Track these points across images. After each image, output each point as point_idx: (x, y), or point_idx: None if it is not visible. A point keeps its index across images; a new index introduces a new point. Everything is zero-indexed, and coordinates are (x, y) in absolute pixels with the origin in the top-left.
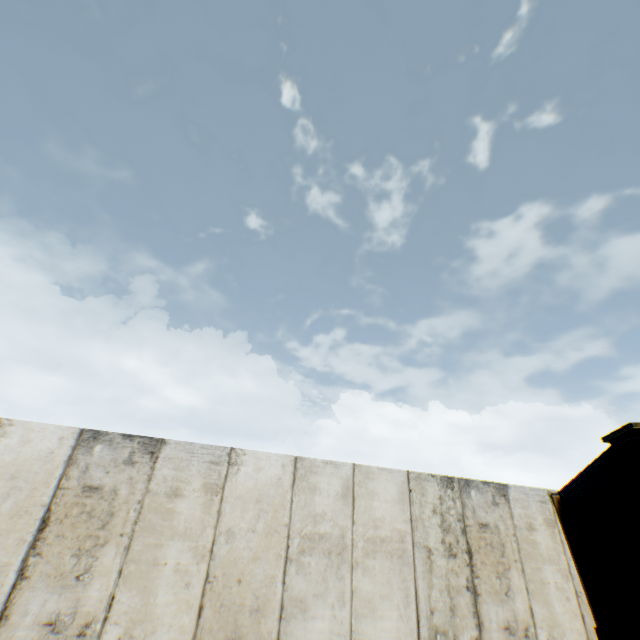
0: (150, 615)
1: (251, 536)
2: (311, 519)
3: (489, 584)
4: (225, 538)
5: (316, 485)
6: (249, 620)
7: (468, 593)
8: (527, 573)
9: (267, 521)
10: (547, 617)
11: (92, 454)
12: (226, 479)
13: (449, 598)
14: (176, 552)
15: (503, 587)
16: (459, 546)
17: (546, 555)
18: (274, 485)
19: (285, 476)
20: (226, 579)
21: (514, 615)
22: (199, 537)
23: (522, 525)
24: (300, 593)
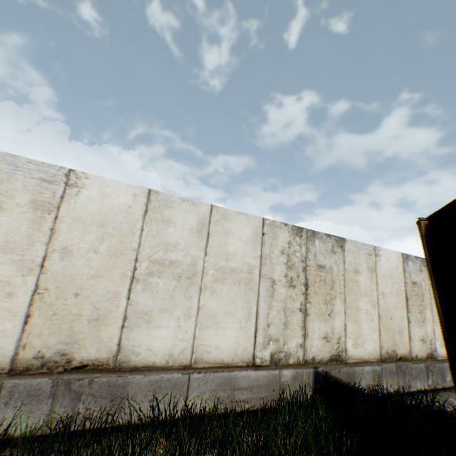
0: None
1: (93, 256)
2: (162, 247)
3: (317, 309)
4: (60, 256)
5: (170, 218)
6: (87, 328)
7: (300, 314)
8: (347, 302)
9: (112, 245)
10: (355, 332)
11: None
12: (63, 199)
13: (284, 317)
14: None
15: (328, 311)
16: (299, 280)
17: (364, 291)
18: (122, 213)
19: (136, 206)
20: (61, 293)
21: (332, 330)
22: (26, 252)
23: (351, 269)
24: (145, 308)
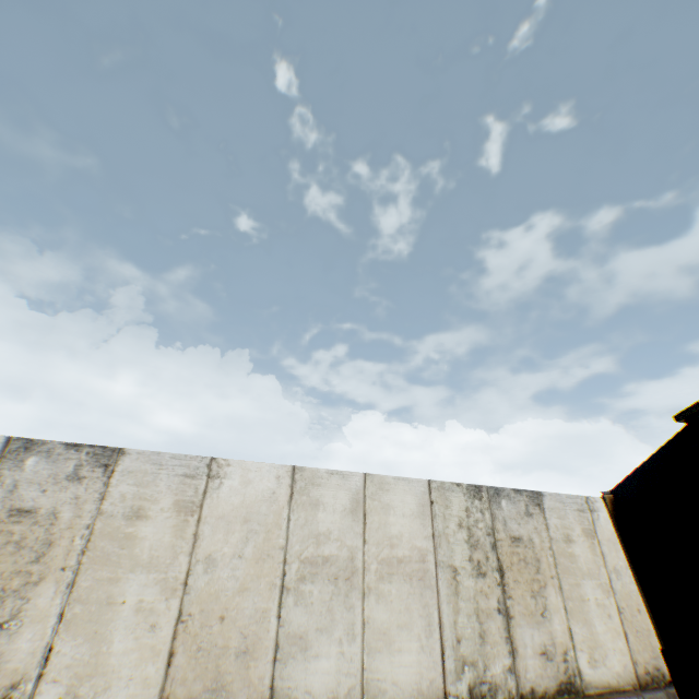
0: (102, 668)
1: (237, 563)
2: (313, 540)
3: (523, 605)
4: (203, 567)
5: (319, 500)
6: (235, 665)
7: (500, 617)
8: (565, 590)
9: (258, 544)
10: (588, 638)
11: (23, 469)
12: (205, 495)
13: (478, 624)
14: (138, 587)
15: (539, 607)
16: (489, 564)
17: (585, 569)
18: (266, 501)
19: (280, 490)
20: (205, 617)
21: (551, 638)
22: (169, 567)
23: (559, 537)
24: (300, 628)
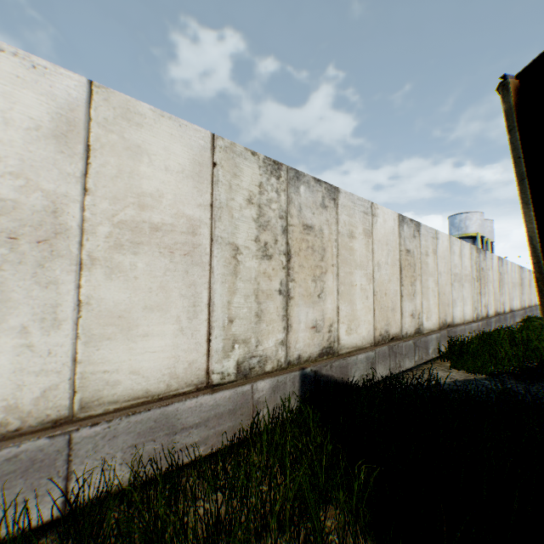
0: None
1: None
2: None
3: (304, 288)
4: None
5: None
6: None
7: (280, 298)
8: (341, 278)
9: None
10: (350, 314)
11: None
12: None
13: (256, 305)
14: None
15: (317, 291)
16: (277, 248)
17: (359, 262)
18: None
19: None
20: None
21: (323, 316)
22: None
23: (345, 233)
24: None
